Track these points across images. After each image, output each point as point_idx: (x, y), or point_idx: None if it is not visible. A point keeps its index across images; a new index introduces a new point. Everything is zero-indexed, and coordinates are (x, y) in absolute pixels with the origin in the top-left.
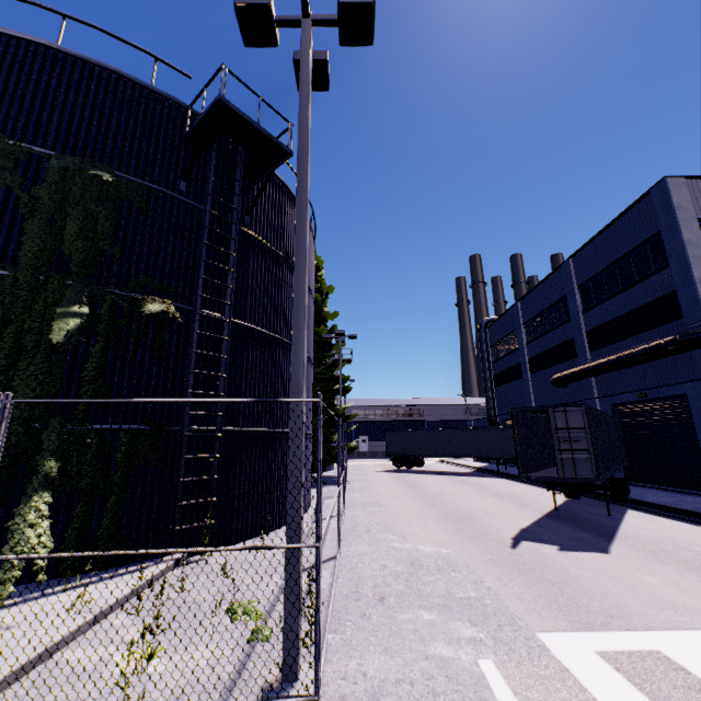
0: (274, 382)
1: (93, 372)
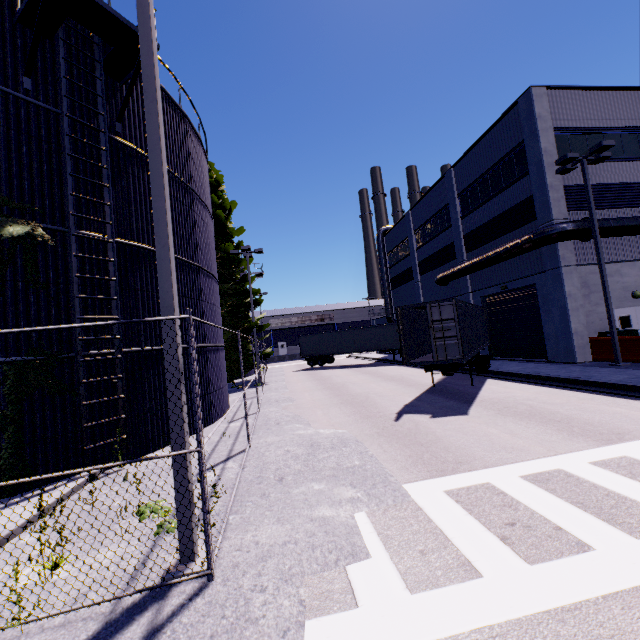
0: None
1: None
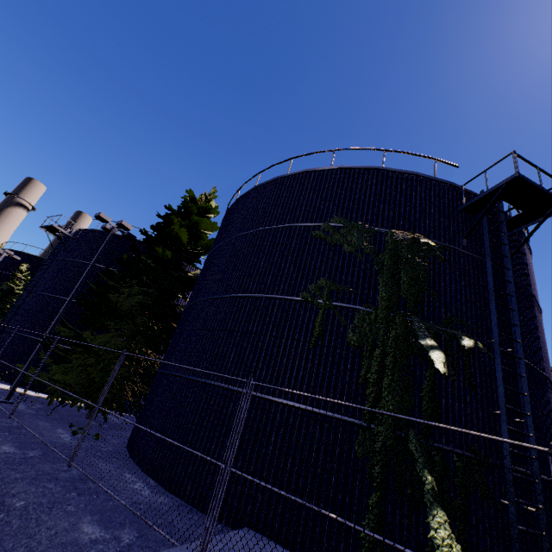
0: (550, 425)
1: (429, 393)
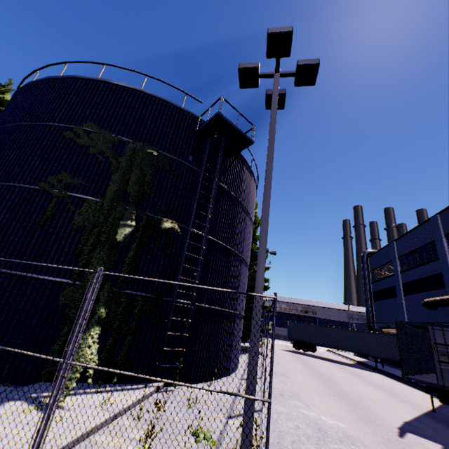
0: (226, 278)
1: (131, 259)
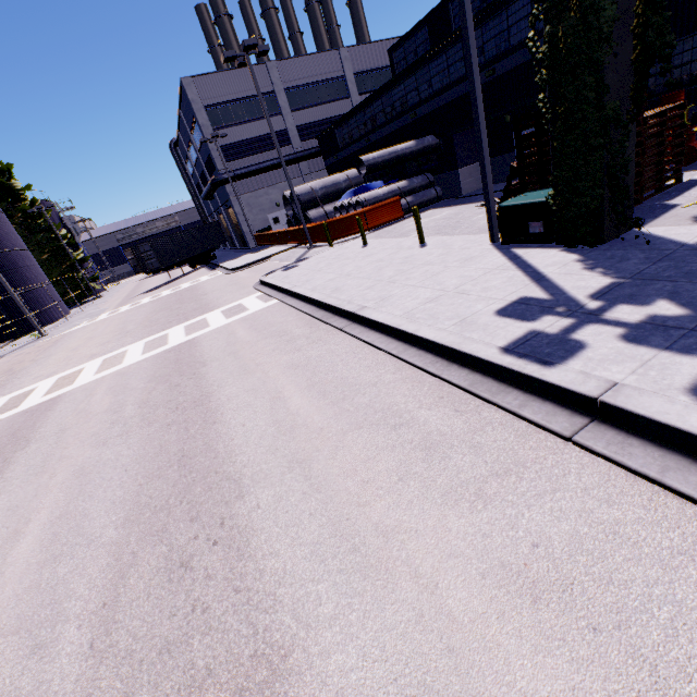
0: (7, 274)
1: None
